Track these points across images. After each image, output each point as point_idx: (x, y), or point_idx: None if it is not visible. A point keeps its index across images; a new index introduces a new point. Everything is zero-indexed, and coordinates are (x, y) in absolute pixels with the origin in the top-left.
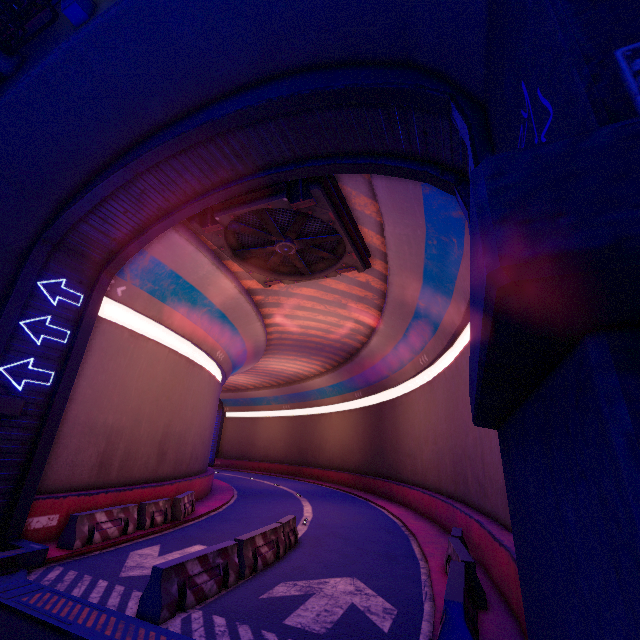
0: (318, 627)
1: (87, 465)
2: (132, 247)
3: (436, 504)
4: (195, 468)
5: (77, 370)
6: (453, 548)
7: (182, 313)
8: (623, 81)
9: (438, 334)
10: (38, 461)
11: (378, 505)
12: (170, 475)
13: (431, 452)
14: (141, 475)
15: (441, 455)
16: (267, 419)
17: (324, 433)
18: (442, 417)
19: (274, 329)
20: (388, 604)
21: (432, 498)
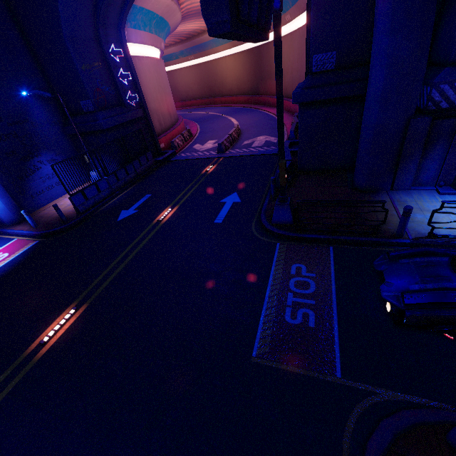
0: (260, 145)
1: (157, 126)
2: (128, 8)
3: (290, 104)
4: (177, 116)
5: (141, 90)
6: (294, 120)
7: (147, 31)
8: (313, 63)
9: (297, 5)
10: (153, 129)
11: (263, 110)
12: (175, 122)
13: (289, 78)
14: (169, 125)
15: (294, 80)
16: (180, 71)
17: (223, 73)
18: (296, 59)
19: (185, 9)
20: (275, 138)
21: (288, 102)
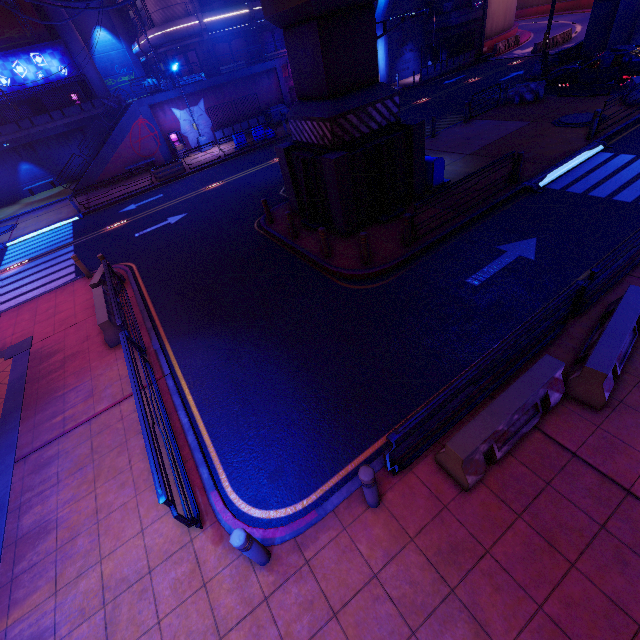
0: None
1: (488, 30)
2: None
3: None
4: (512, 23)
5: None
6: None
7: None
8: None
9: None
10: (483, 31)
11: None
12: (506, 29)
13: None
14: (499, 31)
15: None
16: None
17: None
18: None
19: None
20: None
21: None
